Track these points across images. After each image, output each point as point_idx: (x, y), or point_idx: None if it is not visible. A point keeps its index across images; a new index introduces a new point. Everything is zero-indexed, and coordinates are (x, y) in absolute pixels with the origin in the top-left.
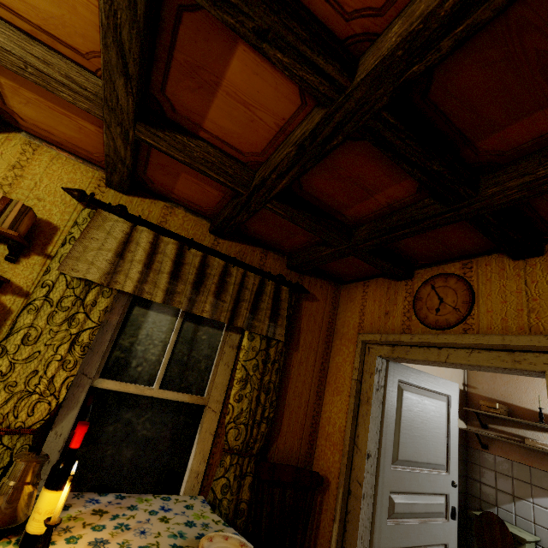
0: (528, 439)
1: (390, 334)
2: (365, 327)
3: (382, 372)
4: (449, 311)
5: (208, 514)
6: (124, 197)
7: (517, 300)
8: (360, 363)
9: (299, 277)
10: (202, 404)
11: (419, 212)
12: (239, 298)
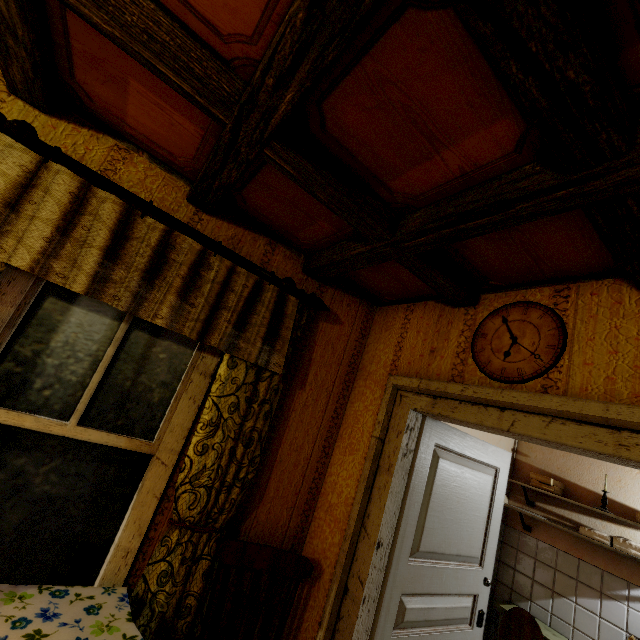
0: (584, 528)
1: (433, 380)
2: (400, 367)
3: (414, 431)
4: (525, 357)
5: (121, 623)
6: (42, 117)
7: (636, 352)
8: (387, 416)
9: (318, 288)
10: (147, 453)
11: (512, 187)
12: (219, 304)
